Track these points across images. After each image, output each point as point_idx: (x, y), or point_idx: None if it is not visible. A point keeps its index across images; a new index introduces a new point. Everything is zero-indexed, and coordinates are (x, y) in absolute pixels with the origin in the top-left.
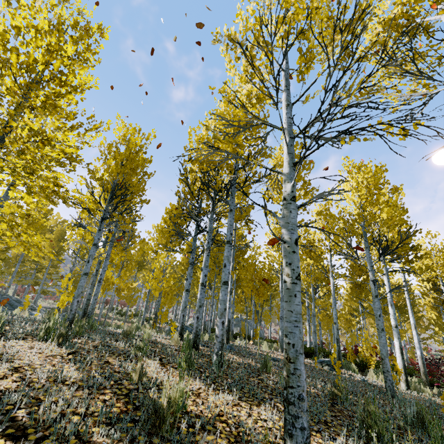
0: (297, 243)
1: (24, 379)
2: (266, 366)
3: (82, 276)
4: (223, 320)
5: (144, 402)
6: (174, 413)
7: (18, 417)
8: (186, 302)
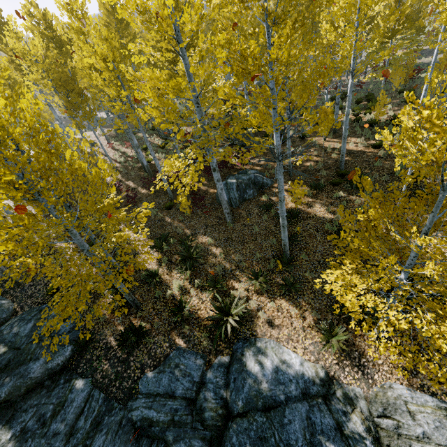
0: None
1: None
2: None
3: None
4: None
5: None
6: None
7: None
8: None
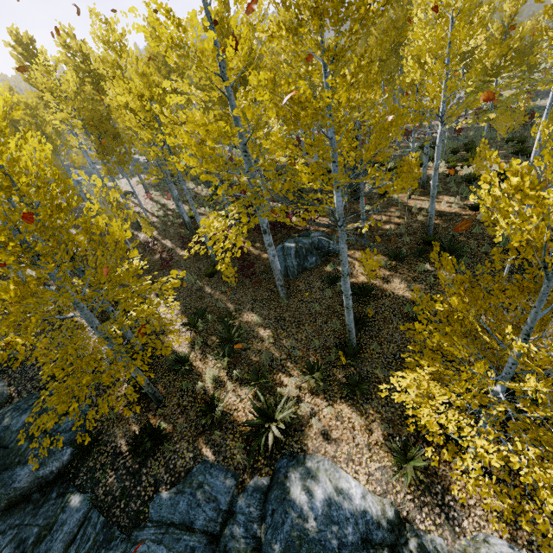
0: None
1: None
2: None
3: None
4: None
5: None
6: None
7: None
8: None
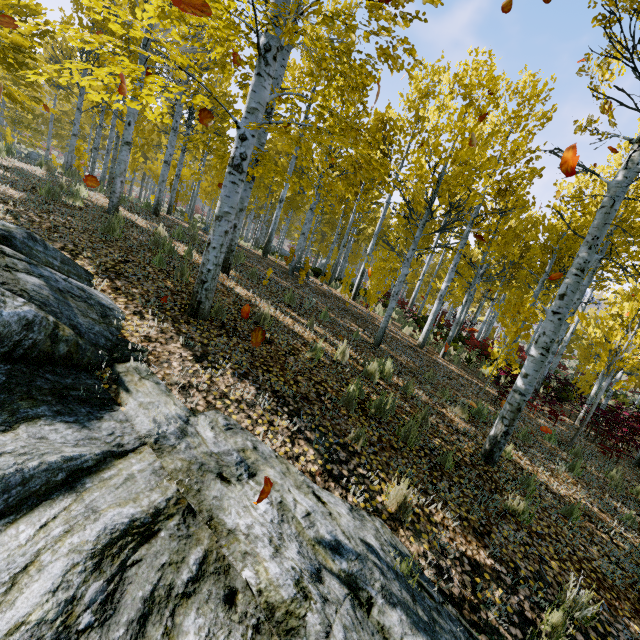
0: (131, 125)
1: (17, 168)
2: (194, 228)
3: (72, 136)
4: (160, 188)
5: (57, 180)
6: (67, 186)
7: (9, 170)
8: (175, 185)
